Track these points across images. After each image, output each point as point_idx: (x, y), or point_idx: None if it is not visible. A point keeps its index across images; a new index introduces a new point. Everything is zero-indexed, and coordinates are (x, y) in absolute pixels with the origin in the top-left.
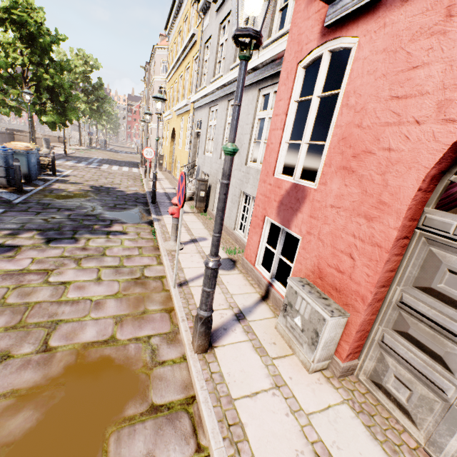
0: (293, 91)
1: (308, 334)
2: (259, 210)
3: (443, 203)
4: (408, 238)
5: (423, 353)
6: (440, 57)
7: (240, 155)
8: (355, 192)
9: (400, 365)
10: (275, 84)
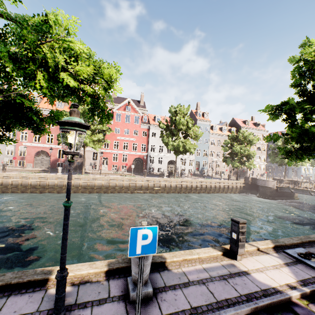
0: (19, 148)
1: (30, 166)
2: (17, 160)
3: (35, 156)
4: (34, 158)
5: (37, 164)
6: (33, 150)
7: (3, 153)
8: (30, 156)
9: (36, 165)
10: (11, 145)
